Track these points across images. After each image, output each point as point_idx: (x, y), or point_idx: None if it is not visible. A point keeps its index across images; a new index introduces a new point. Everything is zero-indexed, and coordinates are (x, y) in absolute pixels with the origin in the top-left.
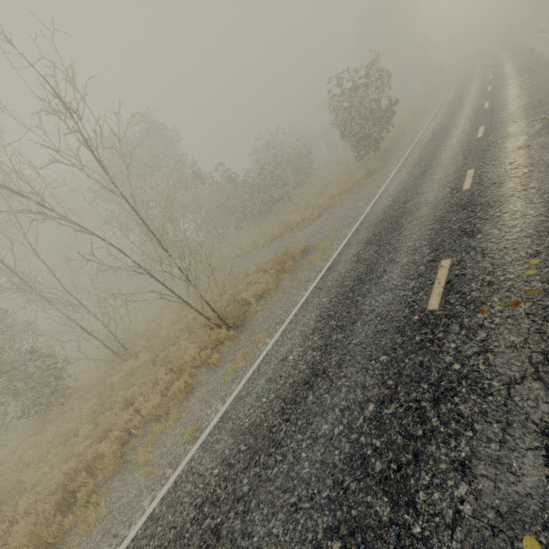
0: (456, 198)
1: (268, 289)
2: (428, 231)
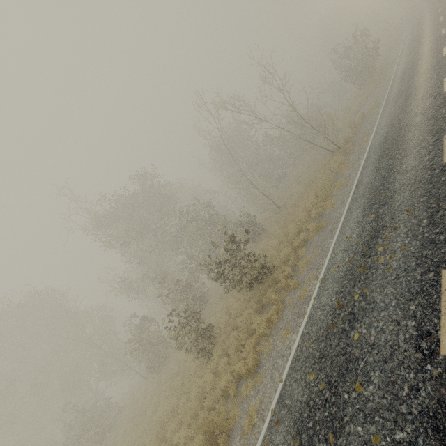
0: (440, 38)
1: (353, 134)
2: (431, 53)
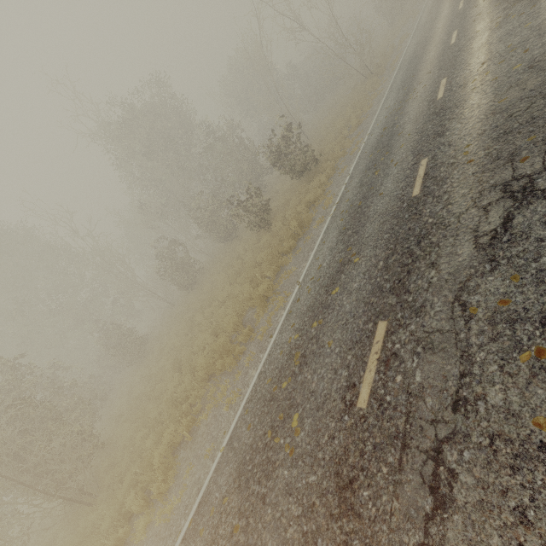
0: None
1: (384, 63)
2: None
